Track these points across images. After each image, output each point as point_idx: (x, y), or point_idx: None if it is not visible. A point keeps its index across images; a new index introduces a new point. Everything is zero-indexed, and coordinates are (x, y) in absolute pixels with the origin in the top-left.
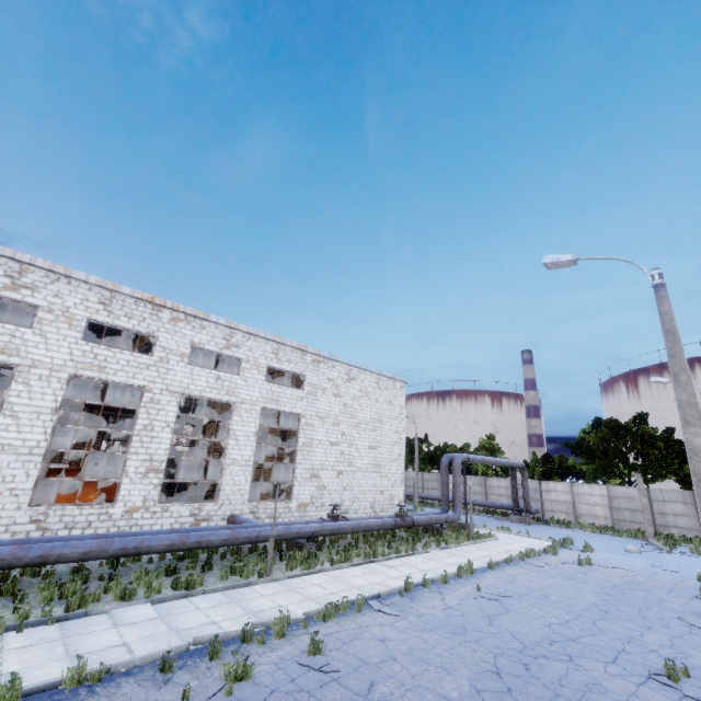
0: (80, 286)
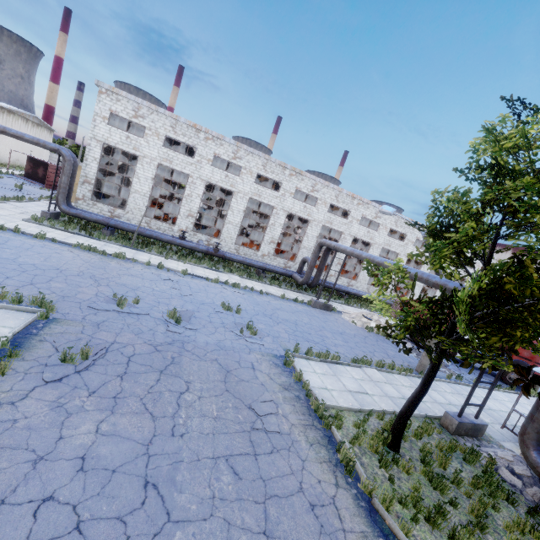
0: None
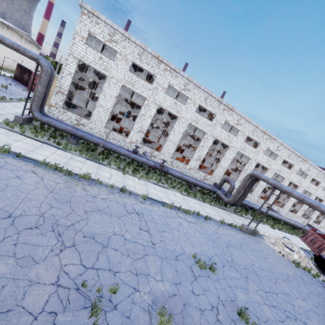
0: (316, 170)
